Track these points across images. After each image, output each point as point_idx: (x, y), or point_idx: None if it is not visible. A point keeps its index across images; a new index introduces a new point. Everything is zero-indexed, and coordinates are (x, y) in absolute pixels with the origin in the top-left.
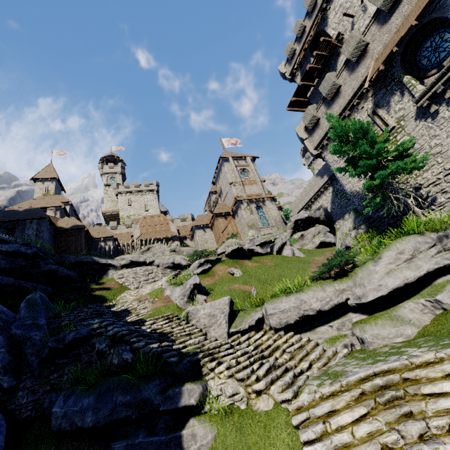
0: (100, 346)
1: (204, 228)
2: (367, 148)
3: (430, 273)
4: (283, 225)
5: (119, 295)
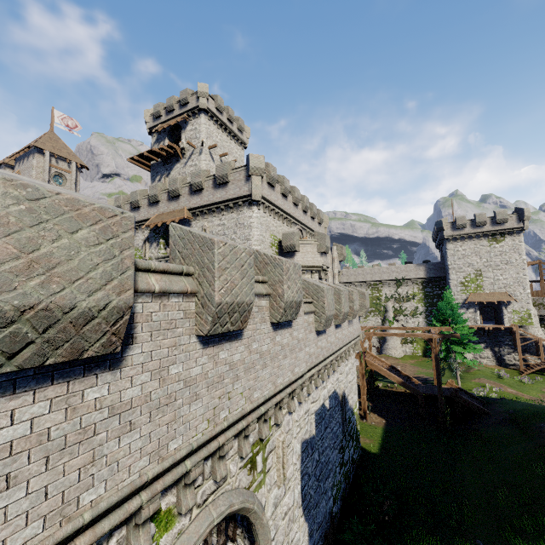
0: None
1: None
2: None
3: None
4: None
5: None
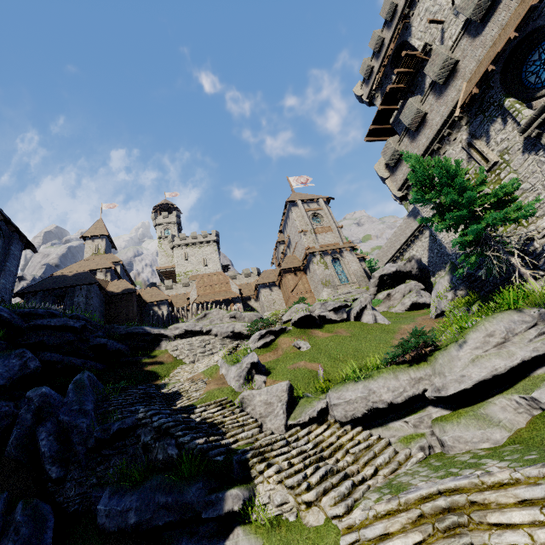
0: (146, 438)
1: (270, 286)
2: (455, 196)
3: (526, 363)
4: (366, 281)
5: (172, 371)
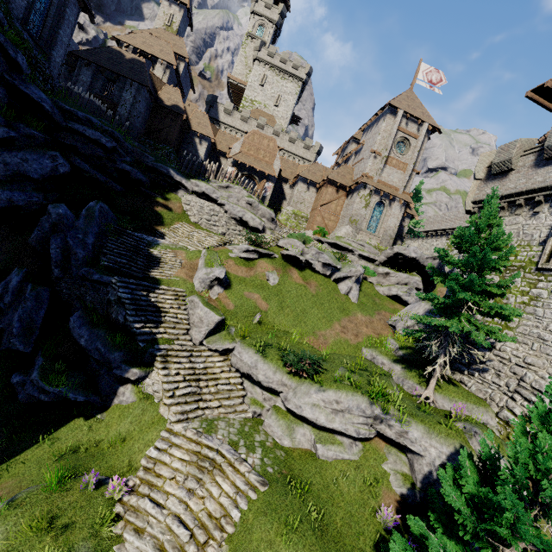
0: (111, 297)
1: (310, 184)
2: (455, 286)
3: (335, 430)
4: (390, 242)
5: (175, 223)
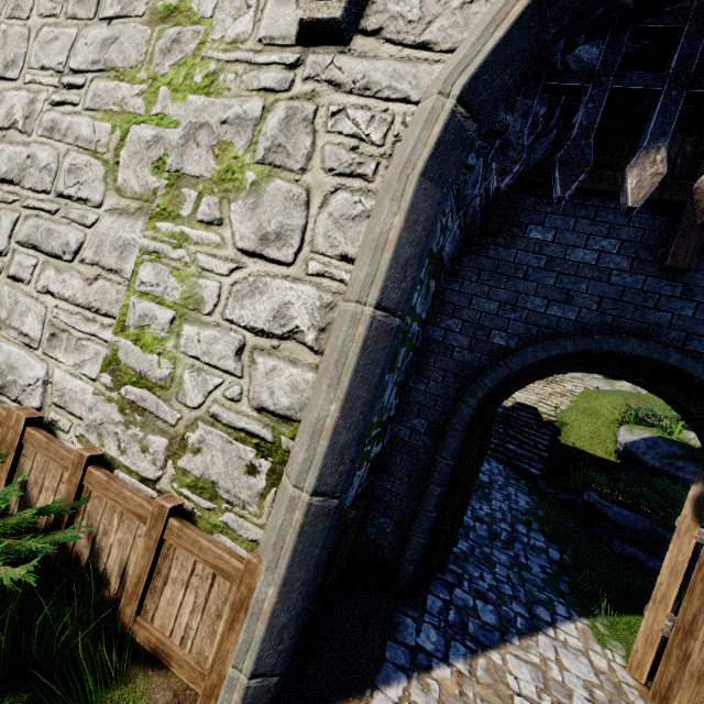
0: None
1: None
2: None
3: None
4: None
5: None
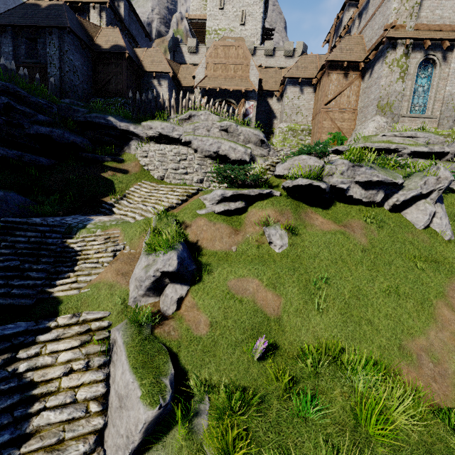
0: None
1: (302, 84)
2: None
3: None
4: None
5: (132, 185)
